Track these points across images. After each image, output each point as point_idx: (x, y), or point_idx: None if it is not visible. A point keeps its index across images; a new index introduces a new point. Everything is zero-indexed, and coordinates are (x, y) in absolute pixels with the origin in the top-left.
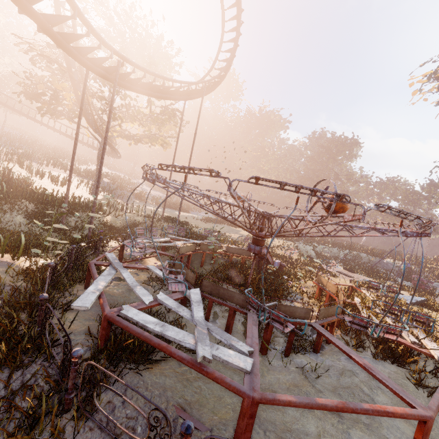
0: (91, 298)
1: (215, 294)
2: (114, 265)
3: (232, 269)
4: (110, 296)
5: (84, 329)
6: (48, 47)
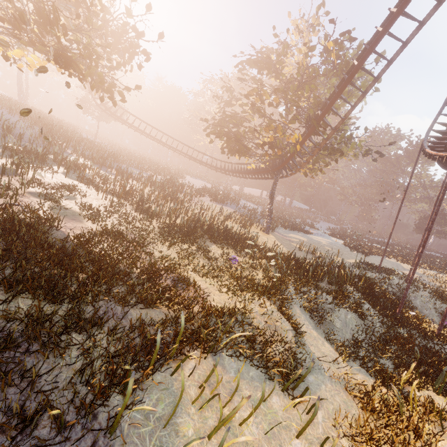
0: None
1: None
2: None
3: None
4: None
5: None
6: (274, 92)
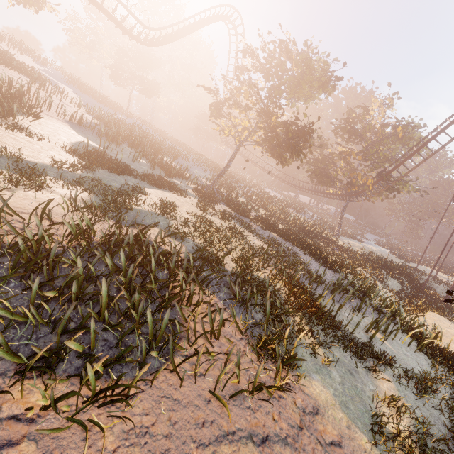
0: None
1: None
2: None
3: None
4: None
5: None
6: (359, 153)
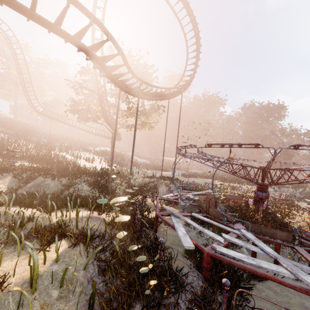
0: (188, 240)
1: (258, 232)
2: (176, 214)
3: (233, 211)
4: (174, 237)
5: (181, 263)
6: (84, 82)
